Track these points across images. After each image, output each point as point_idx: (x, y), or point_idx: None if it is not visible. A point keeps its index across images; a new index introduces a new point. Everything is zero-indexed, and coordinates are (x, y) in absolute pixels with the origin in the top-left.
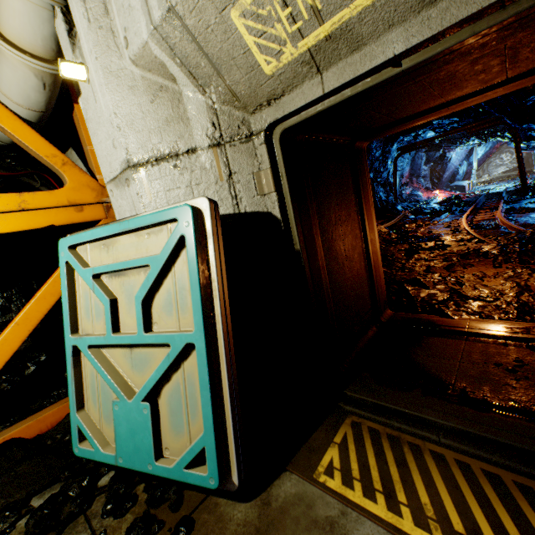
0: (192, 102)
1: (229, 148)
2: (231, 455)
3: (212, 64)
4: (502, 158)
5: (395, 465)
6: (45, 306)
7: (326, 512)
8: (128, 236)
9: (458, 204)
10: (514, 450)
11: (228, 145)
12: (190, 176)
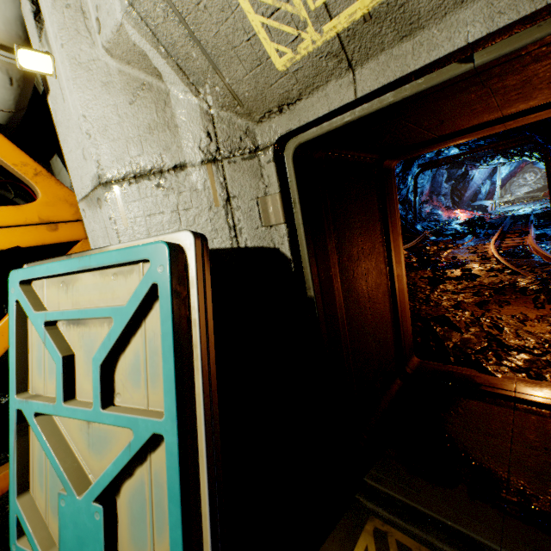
0: (182, 105)
1: (227, 165)
2: None
3: (207, 55)
4: (526, 178)
5: None
6: (2, 344)
7: None
8: (91, 275)
9: (482, 226)
10: None
11: (227, 162)
12: (176, 199)
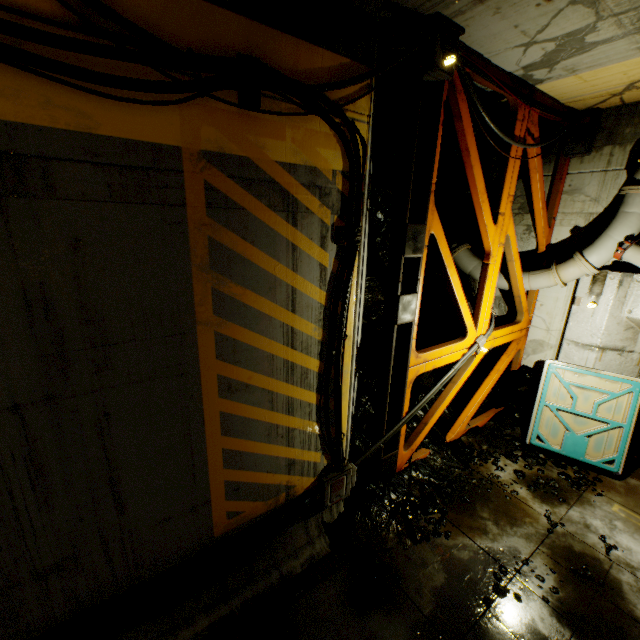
0: None
1: None
2: (621, 464)
3: None
4: None
5: None
6: (499, 374)
7: None
8: (593, 377)
9: None
10: None
11: None
12: (623, 359)
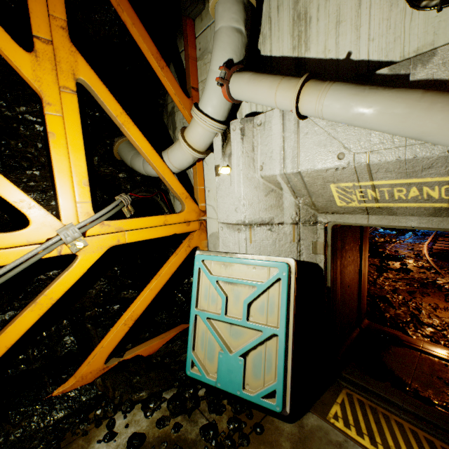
0: (287, 200)
1: (302, 226)
2: (287, 396)
3: (308, 193)
4: None
5: (374, 422)
6: (164, 280)
7: (336, 438)
8: (241, 265)
9: None
10: (443, 430)
11: (302, 225)
12: (276, 236)
